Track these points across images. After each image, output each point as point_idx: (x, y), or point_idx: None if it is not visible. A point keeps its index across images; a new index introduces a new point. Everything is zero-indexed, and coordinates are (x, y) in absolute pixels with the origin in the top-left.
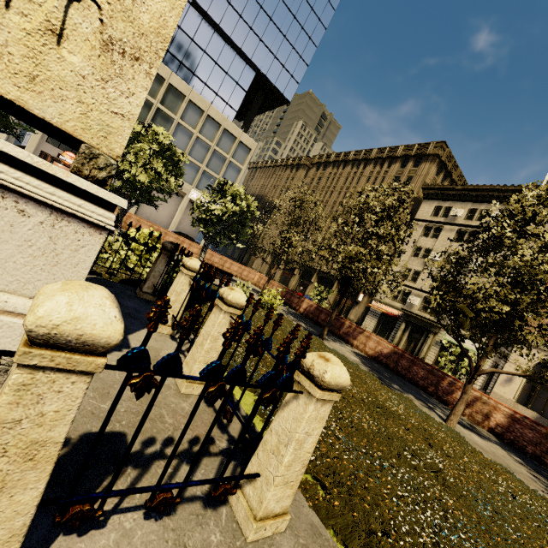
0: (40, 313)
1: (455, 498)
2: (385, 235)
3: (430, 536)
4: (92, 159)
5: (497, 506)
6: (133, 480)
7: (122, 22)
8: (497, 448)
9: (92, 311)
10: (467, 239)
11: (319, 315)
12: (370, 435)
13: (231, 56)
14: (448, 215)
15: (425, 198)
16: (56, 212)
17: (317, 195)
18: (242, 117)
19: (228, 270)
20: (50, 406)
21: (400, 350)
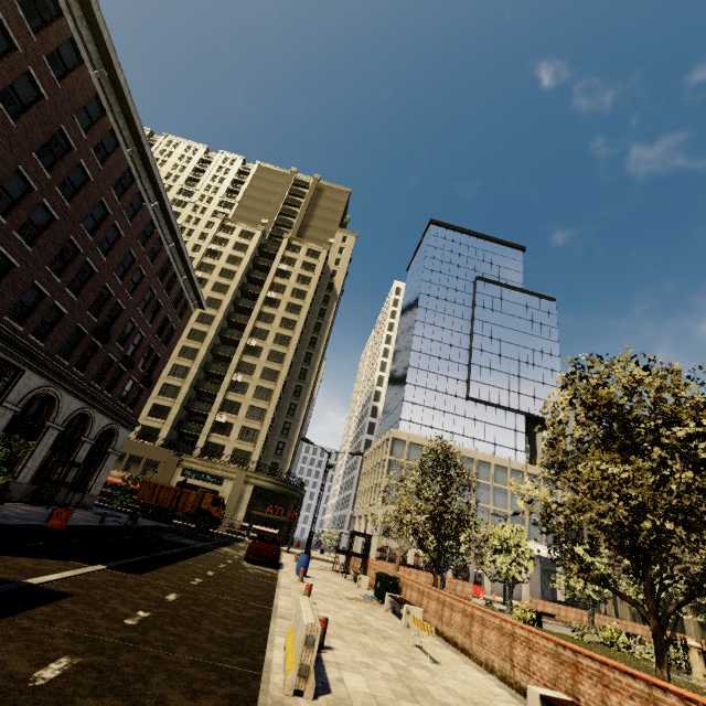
0: None
1: None
2: None
3: None
4: None
5: None
6: None
7: None
8: None
9: None
10: None
11: None
12: None
13: (502, 414)
14: None
15: None
16: None
17: None
18: None
19: None
20: None
21: None
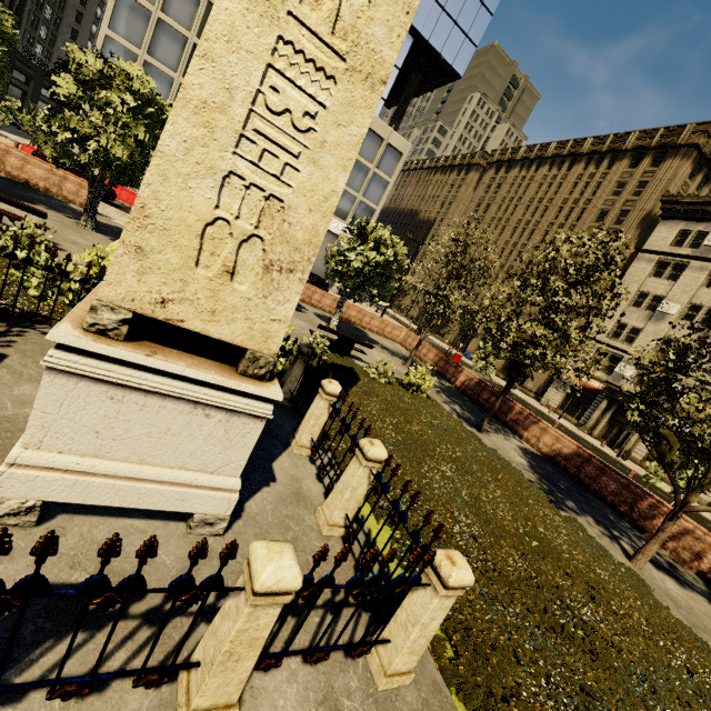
0: (262, 582)
1: (600, 669)
2: (578, 309)
3: (553, 707)
4: (255, 361)
5: (657, 683)
6: (292, 628)
7: (280, 245)
8: (699, 601)
9: (286, 573)
10: (698, 328)
11: (481, 393)
12: (514, 583)
13: None
14: (700, 244)
15: (664, 216)
16: (230, 411)
17: (488, 236)
18: (393, 102)
19: (367, 325)
20: (263, 620)
21: (586, 453)
